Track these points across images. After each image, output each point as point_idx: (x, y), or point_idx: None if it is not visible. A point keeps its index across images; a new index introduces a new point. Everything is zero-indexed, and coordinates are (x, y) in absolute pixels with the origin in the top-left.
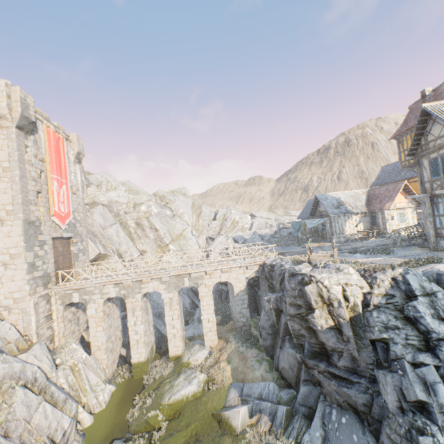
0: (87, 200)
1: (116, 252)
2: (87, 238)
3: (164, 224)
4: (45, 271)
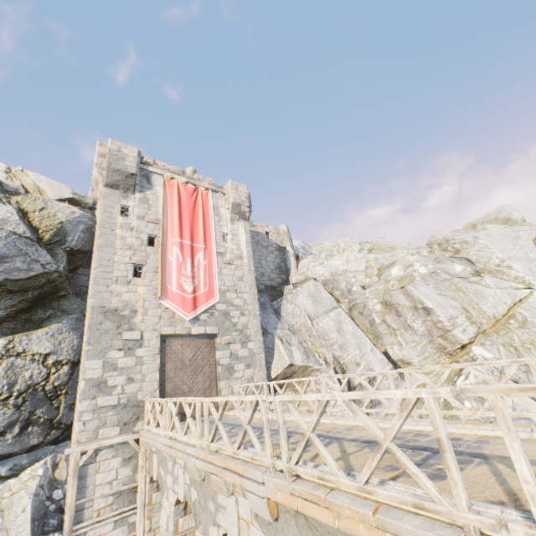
0: (295, 278)
1: (333, 362)
2: (260, 335)
3: (446, 295)
4: (131, 396)
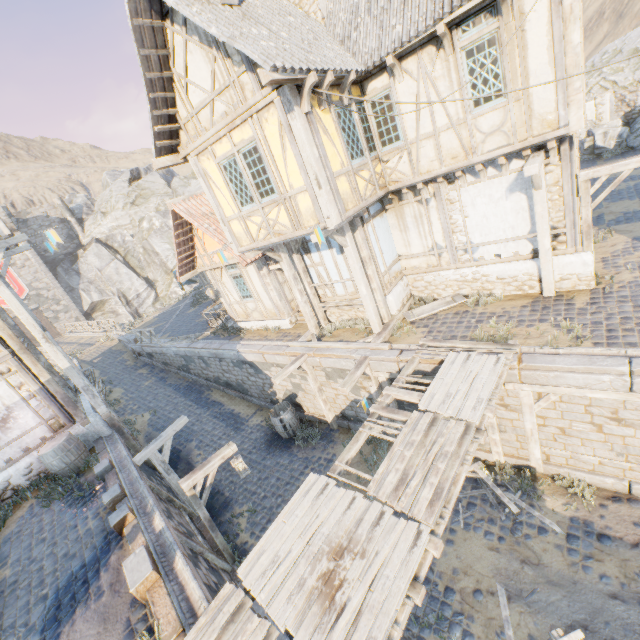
0: (85, 241)
1: (118, 292)
2: (67, 296)
3: (166, 242)
4: None
